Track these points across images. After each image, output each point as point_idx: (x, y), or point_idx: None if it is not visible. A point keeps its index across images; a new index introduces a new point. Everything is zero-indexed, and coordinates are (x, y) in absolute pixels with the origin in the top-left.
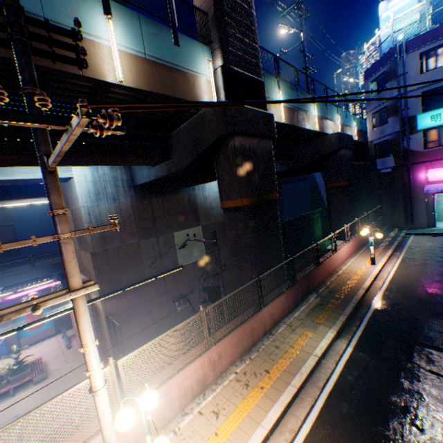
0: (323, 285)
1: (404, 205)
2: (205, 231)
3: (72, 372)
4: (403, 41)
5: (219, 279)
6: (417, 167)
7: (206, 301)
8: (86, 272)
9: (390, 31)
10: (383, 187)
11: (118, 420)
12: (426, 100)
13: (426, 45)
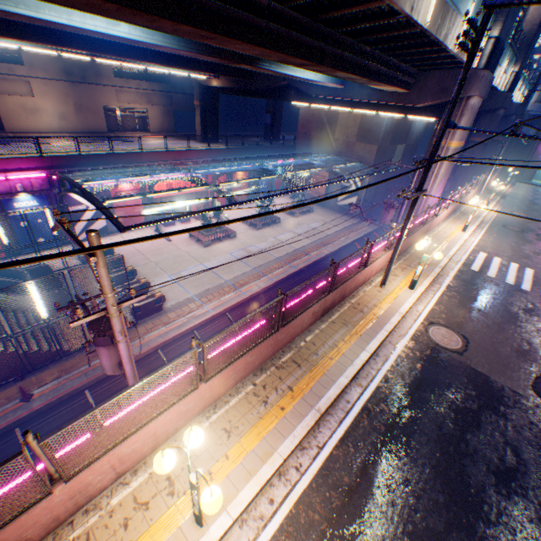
0: (486, 189)
1: (522, 164)
2: (404, 149)
3: (324, 212)
4: None
5: (462, 173)
6: None
7: (449, 181)
8: (355, 157)
9: None
10: (516, 148)
11: (493, 183)
12: None
13: None
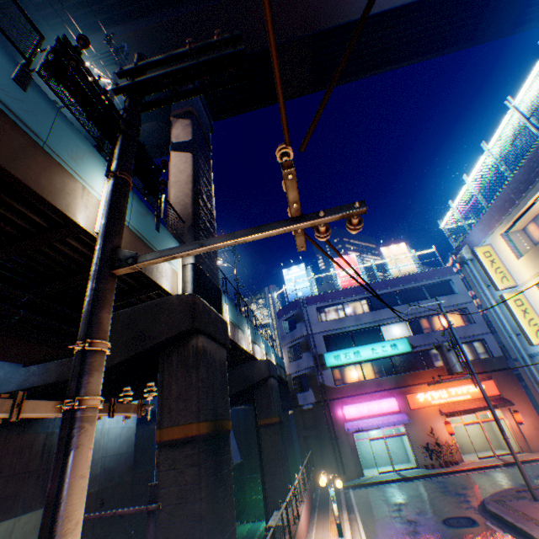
0: None
1: (333, 448)
2: None
3: None
4: (304, 296)
5: None
6: (335, 403)
7: None
8: None
9: (293, 287)
10: (308, 426)
11: None
12: (327, 341)
13: (319, 302)
